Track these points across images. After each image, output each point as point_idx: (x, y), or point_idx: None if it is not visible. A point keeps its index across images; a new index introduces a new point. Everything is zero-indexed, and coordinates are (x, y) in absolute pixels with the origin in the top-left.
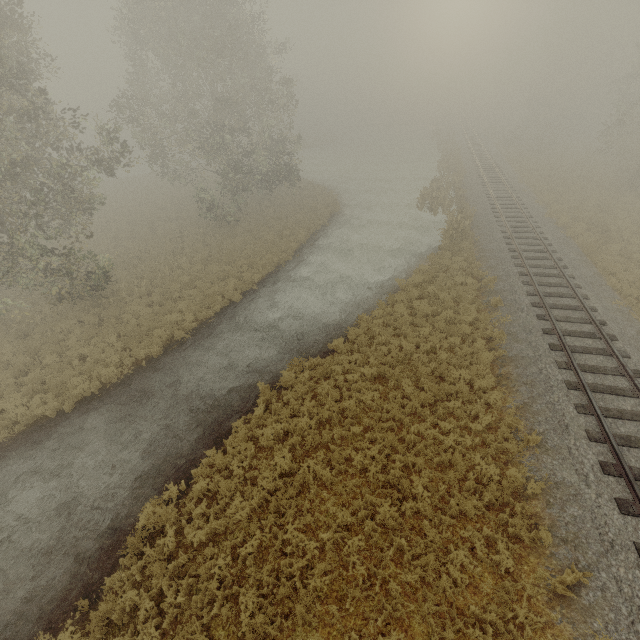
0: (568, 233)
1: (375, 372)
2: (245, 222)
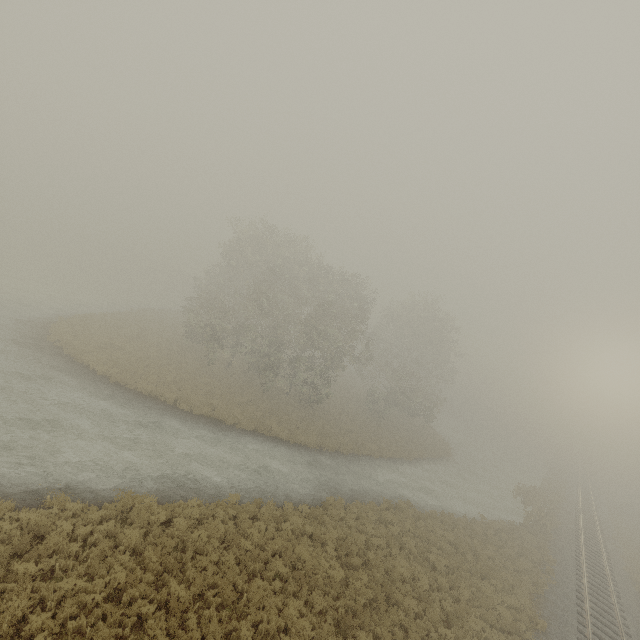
0: (637, 587)
1: (452, 540)
2: (385, 422)
